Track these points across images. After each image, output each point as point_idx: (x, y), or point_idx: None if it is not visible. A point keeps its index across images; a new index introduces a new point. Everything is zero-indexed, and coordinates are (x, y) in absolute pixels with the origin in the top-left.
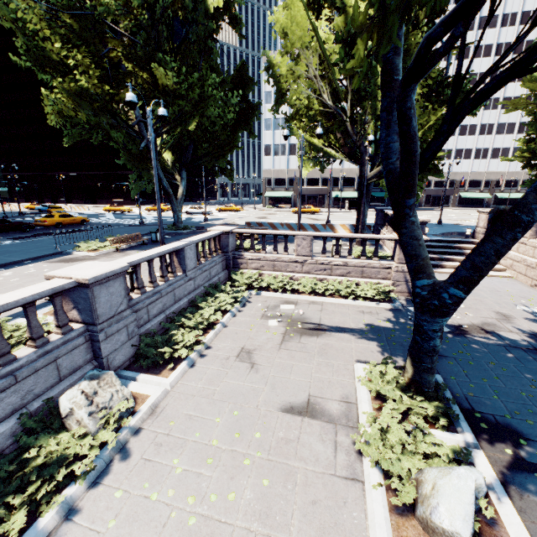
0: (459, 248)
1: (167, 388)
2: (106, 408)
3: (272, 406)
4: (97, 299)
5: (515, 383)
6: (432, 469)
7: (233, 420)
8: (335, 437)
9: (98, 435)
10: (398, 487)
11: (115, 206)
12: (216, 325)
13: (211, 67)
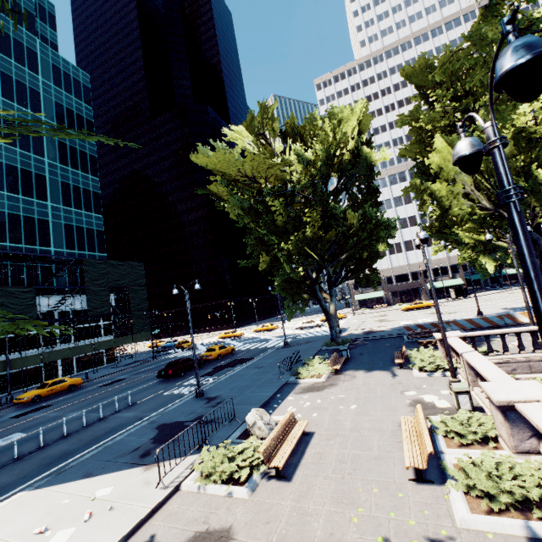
0: None
1: None
2: None
3: None
4: None
5: None
6: None
7: None
8: None
9: None
10: None
11: (229, 333)
12: None
13: (377, 203)
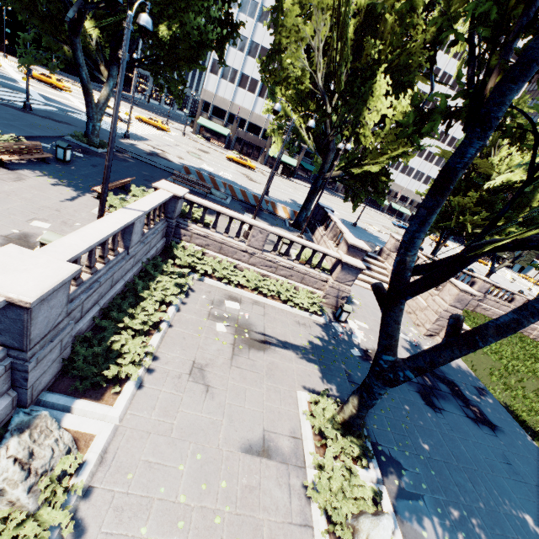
0: (368, 262)
1: (115, 422)
2: (46, 471)
3: (233, 445)
4: (34, 321)
5: (399, 414)
6: (366, 519)
7: (198, 467)
8: (289, 480)
9: (41, 515)
10: (341, 535)
11: None
12: (162, 327)
13: None
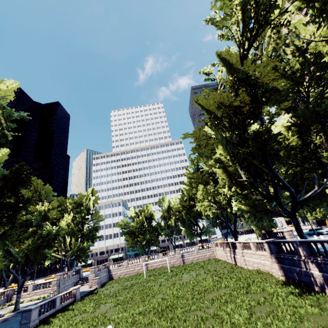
0: None
1: None
2: None
3: None
4: None
5: None
6: None
7: None
8: None
9: None
10: None
11: None
12: None
13: None
